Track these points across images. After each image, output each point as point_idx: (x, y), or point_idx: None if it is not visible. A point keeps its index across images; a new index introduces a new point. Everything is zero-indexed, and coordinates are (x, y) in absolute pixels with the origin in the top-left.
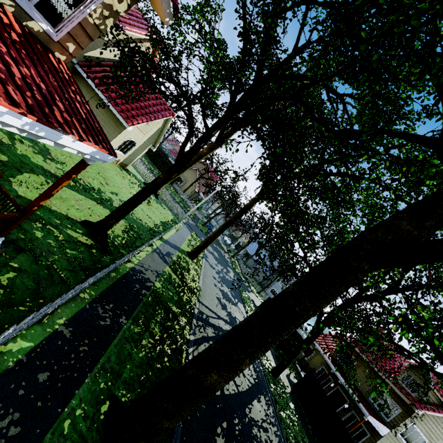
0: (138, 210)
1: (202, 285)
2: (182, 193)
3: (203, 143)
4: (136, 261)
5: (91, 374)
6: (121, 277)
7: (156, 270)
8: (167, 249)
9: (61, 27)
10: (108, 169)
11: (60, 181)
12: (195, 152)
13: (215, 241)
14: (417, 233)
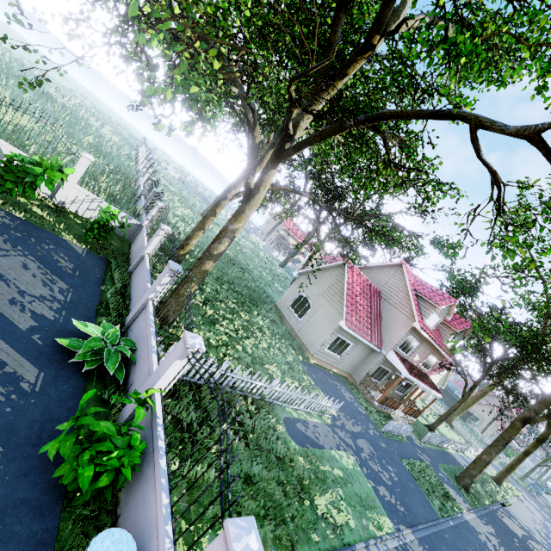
0: (442, 430)
1: (510, 504)
2: (479, 433)
3: (473, 388)
4: (450, 452)
5: (446, 465)
6: (445, 451)
7: (463, 463)
8: (469, 461)
9: (428, 369)
10: (418, 402)
11: (430, 403)
12: (470, 393)
13: (550, 510)
14: (529, 414)
